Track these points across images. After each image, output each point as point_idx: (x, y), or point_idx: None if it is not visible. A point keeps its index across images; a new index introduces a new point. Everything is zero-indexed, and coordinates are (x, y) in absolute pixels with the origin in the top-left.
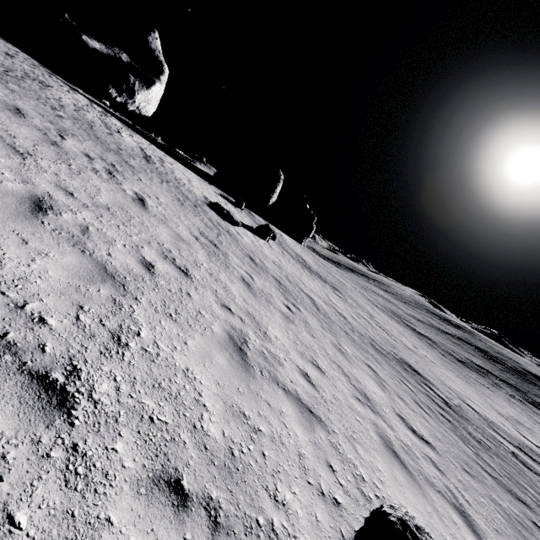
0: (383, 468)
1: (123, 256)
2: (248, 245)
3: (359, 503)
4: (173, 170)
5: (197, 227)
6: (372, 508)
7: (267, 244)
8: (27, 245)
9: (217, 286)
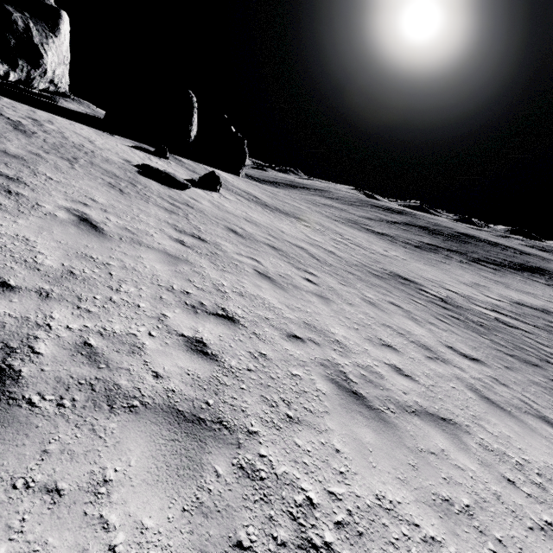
0: (506, 431)
1: (167, 358)
2: (214, 212)
3: (548, 501)
4: (62, 134)
5: (164, 221)
6: (552, 495)
7: (221, 196)
8: (62, 496)
9: (260, 309)
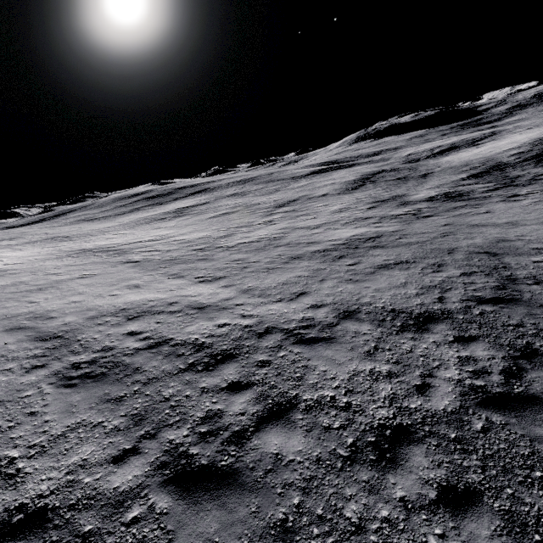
0: None
1: None
2: None
3: None
4: None
5: None
6: None
7: None
8: None
9: None
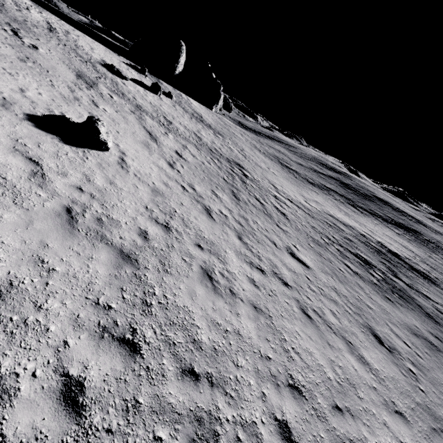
0: (130, 140)
1: (17, 61)
2: (128, 90)
3: None
4: (77, 40)
5: (78, 69)
6: None
7: (158, 97)
8: None
9: (74, 86)
